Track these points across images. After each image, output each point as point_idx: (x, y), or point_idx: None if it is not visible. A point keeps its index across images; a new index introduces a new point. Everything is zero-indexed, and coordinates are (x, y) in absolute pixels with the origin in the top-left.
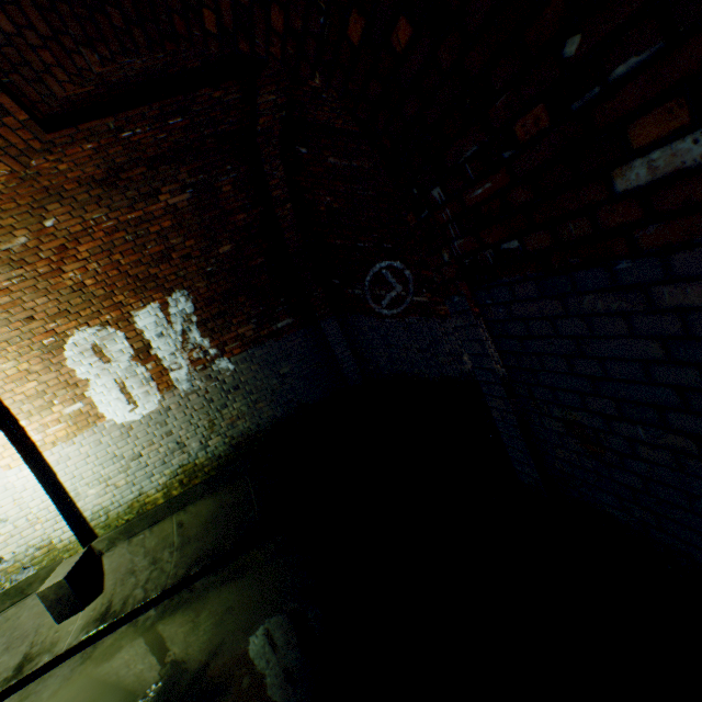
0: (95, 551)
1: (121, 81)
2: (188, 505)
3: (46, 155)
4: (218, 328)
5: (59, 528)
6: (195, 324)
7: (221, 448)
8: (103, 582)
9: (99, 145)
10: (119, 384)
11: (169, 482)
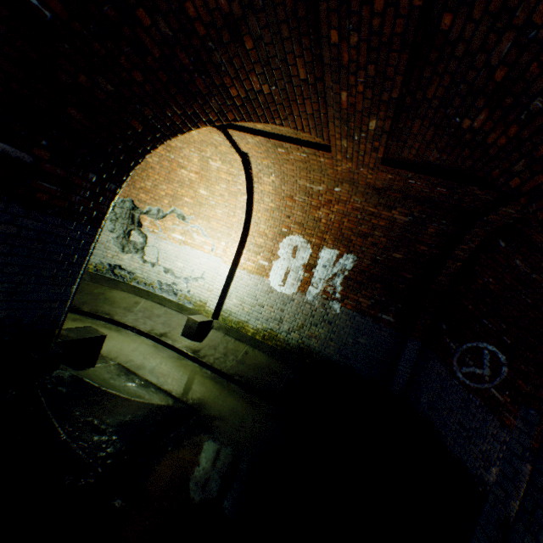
0: (212, 324)
1: (435, 164)
2: (256, 348)
3: (369, 169)
4: (352, 287)
5: (213, 301)
6: (344, 275)
7: (293, 340)
8: (204, 339)
9: (394, 178)
10: (287, 270)
11: (260, 329)
